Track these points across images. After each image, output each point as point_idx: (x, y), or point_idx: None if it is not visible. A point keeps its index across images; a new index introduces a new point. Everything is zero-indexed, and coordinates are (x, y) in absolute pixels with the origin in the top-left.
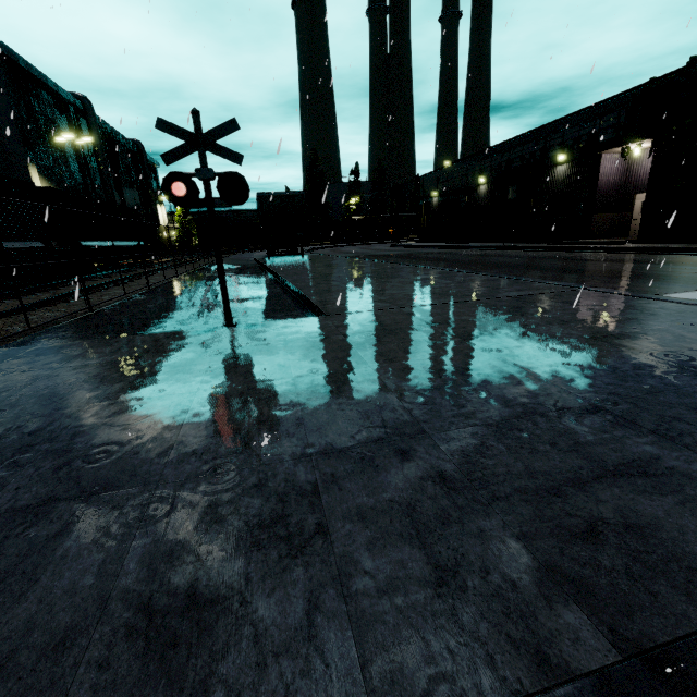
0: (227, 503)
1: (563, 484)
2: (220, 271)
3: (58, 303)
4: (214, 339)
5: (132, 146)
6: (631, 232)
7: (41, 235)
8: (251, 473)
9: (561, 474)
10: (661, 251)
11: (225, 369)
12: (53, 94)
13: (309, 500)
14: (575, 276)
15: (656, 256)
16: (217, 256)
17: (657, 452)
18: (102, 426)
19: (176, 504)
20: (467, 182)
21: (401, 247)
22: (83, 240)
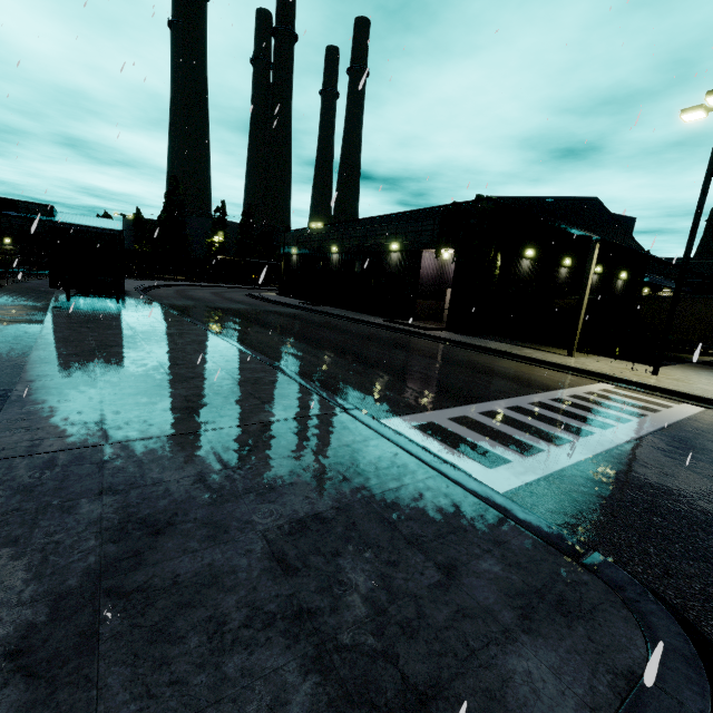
0: None
1: None
2: None
3: None
4: None
5: None
6: (444, 319)
7: None
8: None
9: None
10: (456, 343)
11: None
12: None
13: None
14: (372, 373)
15: (450, 349)
16: None
17: None
18: None
19: None
20: (323, 248)
21: (256, 299)
22: None
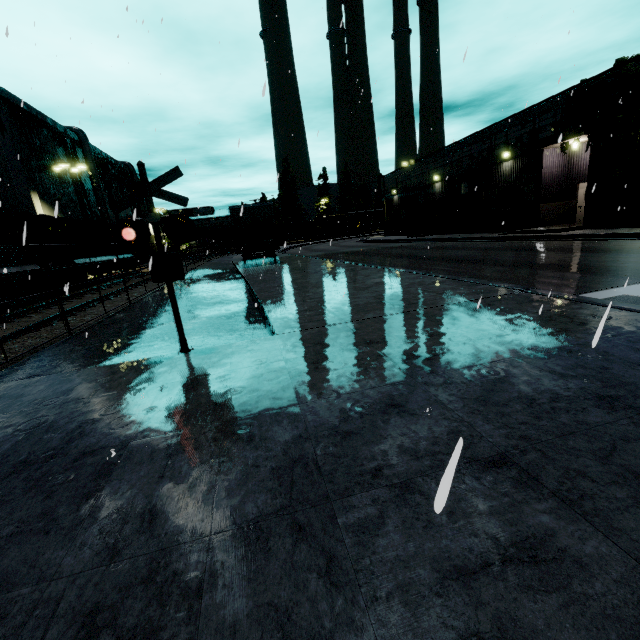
0: (108, 609)
1: (448, 576)
2: (173, 303)
3: (43, 327)
4: (166, 369)
5: (123, 168)
6: (577, 218)
7: (38, 258)
8: (144, 562)
9: (449, 560)
10: (605, 236)
11: (164, 411)
12: (52, 129)
13: (189, 603)
14: (521, 270)
15: (600, 242)
16: (169, 290)
17: (553, 525)
18: (27, 494)
19: (59, 611)
20: (423, 180)
21: (367, 242)
22: (76, 258)
